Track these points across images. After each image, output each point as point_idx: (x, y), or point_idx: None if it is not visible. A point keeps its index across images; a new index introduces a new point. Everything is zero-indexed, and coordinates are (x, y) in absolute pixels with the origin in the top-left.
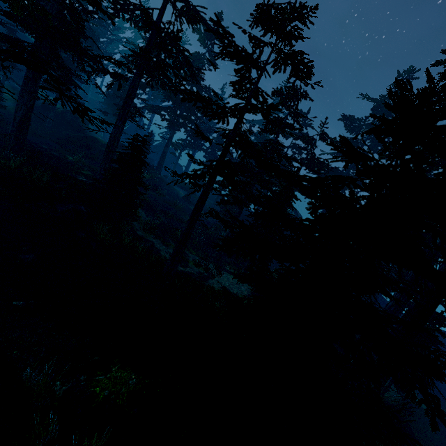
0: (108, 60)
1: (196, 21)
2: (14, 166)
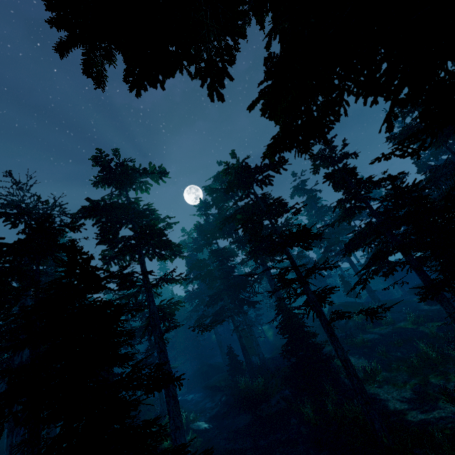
0: None
1: None
2: (245, 385)
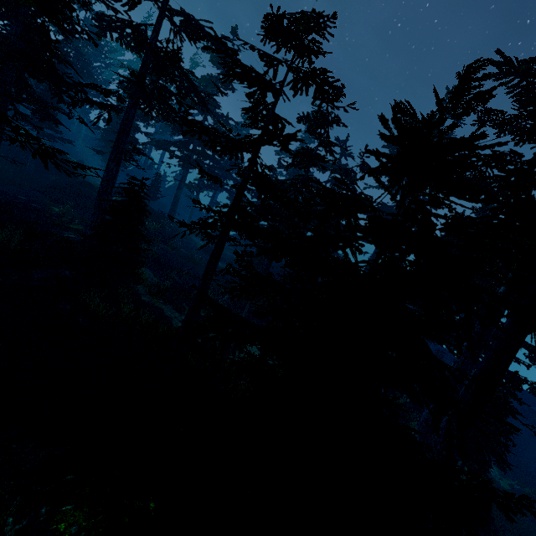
0: (93, 88)
1: (199, 38)
2: None
